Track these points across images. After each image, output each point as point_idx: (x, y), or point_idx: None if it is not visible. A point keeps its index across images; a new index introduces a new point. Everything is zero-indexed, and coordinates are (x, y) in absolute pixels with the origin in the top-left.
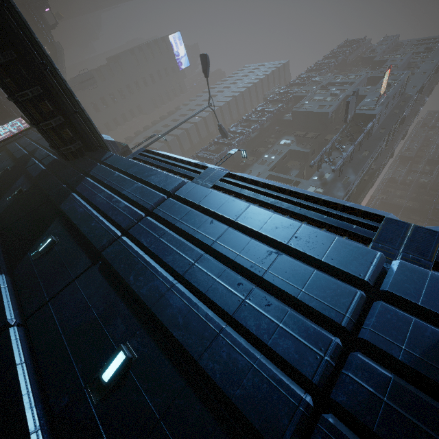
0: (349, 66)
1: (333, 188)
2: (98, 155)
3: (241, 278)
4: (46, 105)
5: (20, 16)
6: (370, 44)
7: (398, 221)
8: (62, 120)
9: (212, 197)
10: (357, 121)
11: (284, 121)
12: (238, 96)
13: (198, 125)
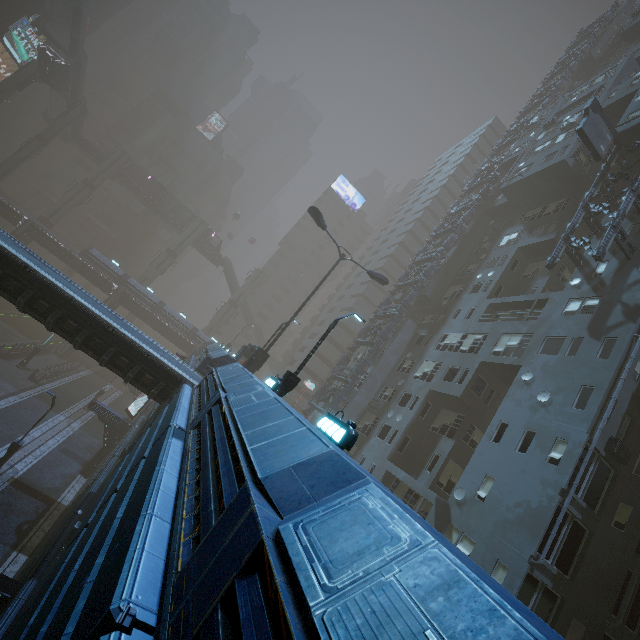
0: (602, 60)
1: (620, 289)
2: (176, 391)
3: (40, 632)
4: (122, 361)
5: (77, 302)
6: (636, 3)
7: (247, 494)
8: (139, 368)
9: (154, 456)
10: (633, 143)
11: (497, 209)
12: (431, 204)
13: (386, 268)
